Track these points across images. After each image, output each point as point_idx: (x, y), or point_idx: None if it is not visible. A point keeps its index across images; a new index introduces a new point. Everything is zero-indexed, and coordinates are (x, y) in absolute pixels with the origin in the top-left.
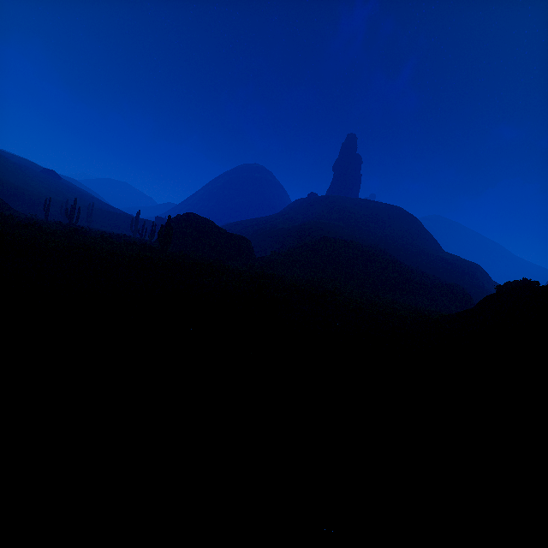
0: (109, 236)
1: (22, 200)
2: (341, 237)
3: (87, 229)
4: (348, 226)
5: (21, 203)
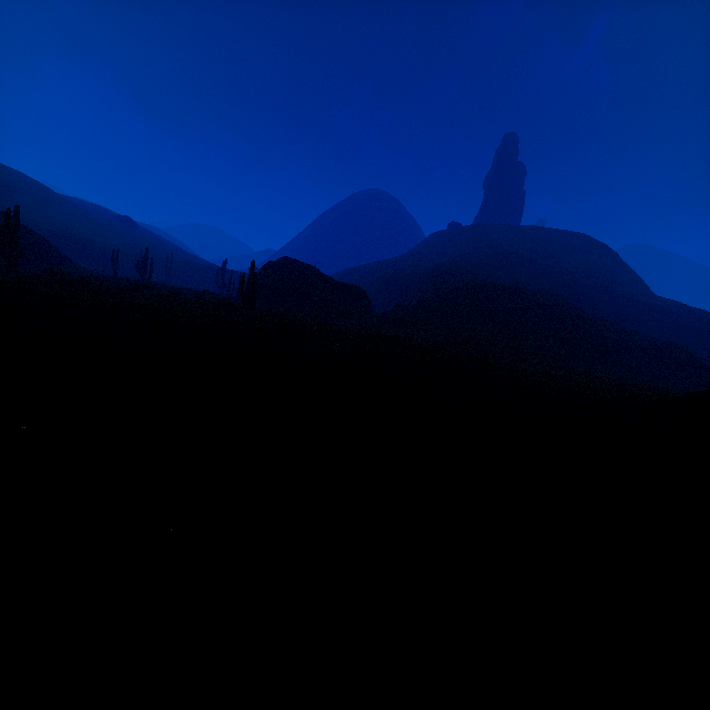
0: (178, 292)
1: (92, 255)
2: (495, 281)
3: (161, 286)
4: (506, 265)
5: (91, 258)
